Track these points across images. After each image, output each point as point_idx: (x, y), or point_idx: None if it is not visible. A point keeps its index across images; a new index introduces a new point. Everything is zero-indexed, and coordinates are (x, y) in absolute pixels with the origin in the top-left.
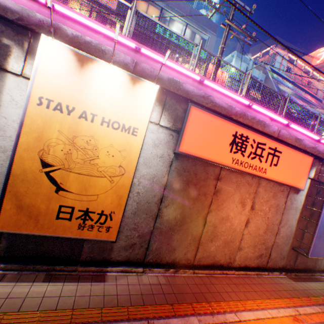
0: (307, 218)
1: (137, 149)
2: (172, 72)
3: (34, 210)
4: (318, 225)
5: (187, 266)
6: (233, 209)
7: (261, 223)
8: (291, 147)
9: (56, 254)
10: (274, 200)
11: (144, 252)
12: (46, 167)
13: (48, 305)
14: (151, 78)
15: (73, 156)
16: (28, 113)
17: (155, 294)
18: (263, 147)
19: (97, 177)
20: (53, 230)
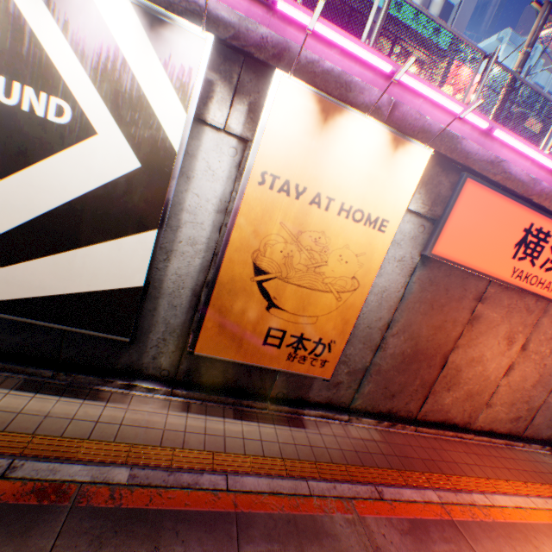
0: None
1: (381, 252)
2: (440, 114)
3: (238, 331)
4: None
5: (405, 419)
6: (491, 348)
7: (532, 372)
8: None
9: (242, 385)
10: None
11: (350, 395)
12: (258, 275)
13: (253, 449)
14: (413, 131)
15: (293, 261)
16: (245, 196)
17: (372, 454)
18: None
19: (320, 292)
20: (257, 358)
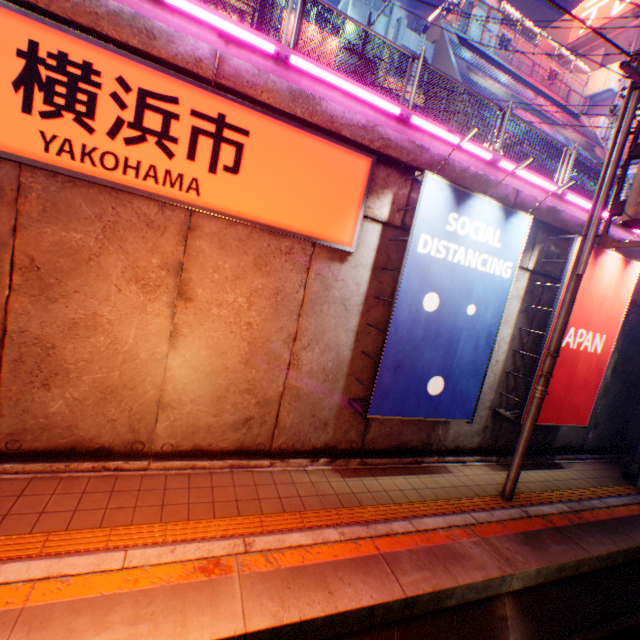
0: (374, 326)
1: None
2: None
3: None
4: (389, 337)
5: None
6: (111, 300)
7: (232, 339)
8: (286, 121)
9: None
10: (264, 277)
11: None
12: None
13: None
14: None
15: None
16: None
17: None
18: (172, 110)
19: None
20: None
